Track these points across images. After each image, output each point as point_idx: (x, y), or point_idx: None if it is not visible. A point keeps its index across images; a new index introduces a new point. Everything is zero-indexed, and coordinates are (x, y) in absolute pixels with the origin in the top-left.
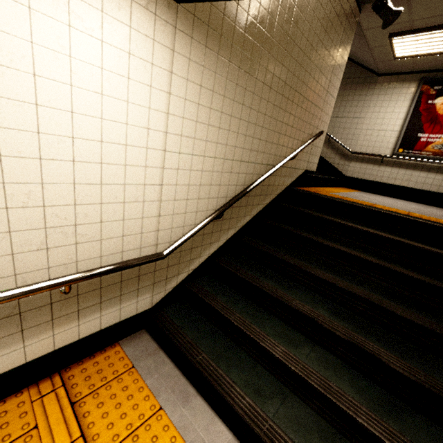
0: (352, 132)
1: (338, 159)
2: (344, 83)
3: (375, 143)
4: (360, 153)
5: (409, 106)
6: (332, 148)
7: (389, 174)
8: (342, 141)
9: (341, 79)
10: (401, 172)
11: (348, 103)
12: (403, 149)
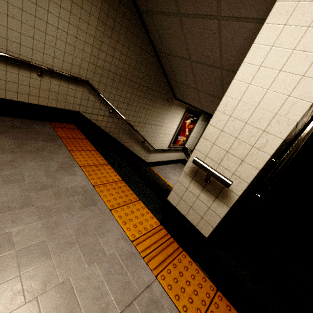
0: (156, 135)
1: (145, 153)
2: (158, 96)
3: (164, 142)
4: (159, 150)
5: (180, 122)
6: (143, 147)
7: (165, 156)
8: (149, 141)
9: (157, 92)
10: (168, 154)
11: (158, 114)
12: (172, 144)
